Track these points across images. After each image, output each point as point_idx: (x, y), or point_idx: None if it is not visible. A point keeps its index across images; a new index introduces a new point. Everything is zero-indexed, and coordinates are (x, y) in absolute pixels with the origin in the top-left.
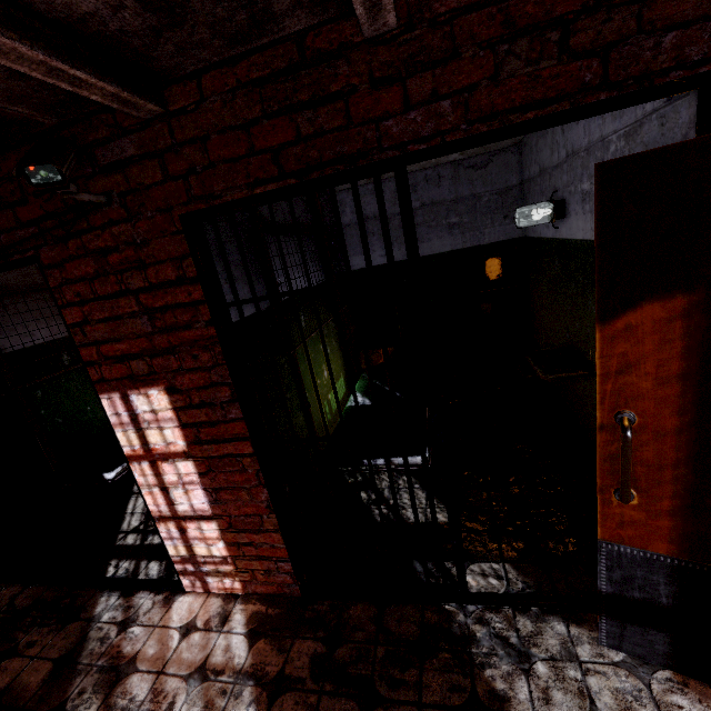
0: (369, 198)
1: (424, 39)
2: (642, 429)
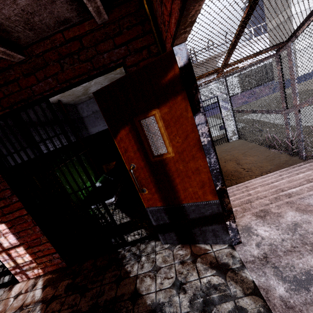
0: (92, 104)
1: (36, 61)
2: (138, 168)
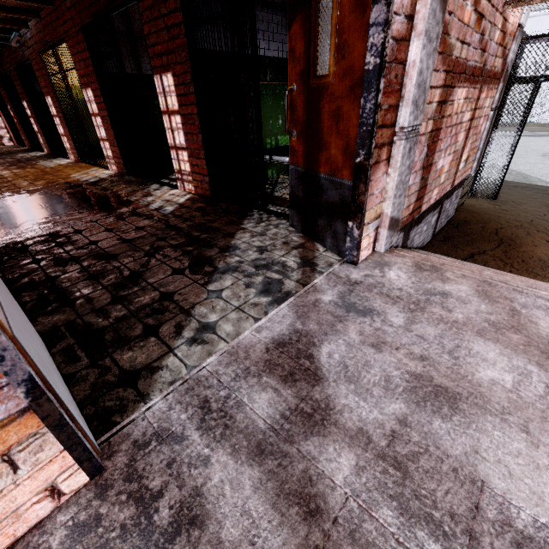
0: None
1: None
2: (297, 94)
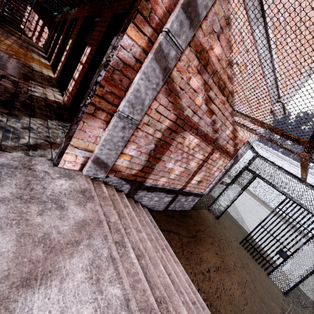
0: None
1: None
2: None
